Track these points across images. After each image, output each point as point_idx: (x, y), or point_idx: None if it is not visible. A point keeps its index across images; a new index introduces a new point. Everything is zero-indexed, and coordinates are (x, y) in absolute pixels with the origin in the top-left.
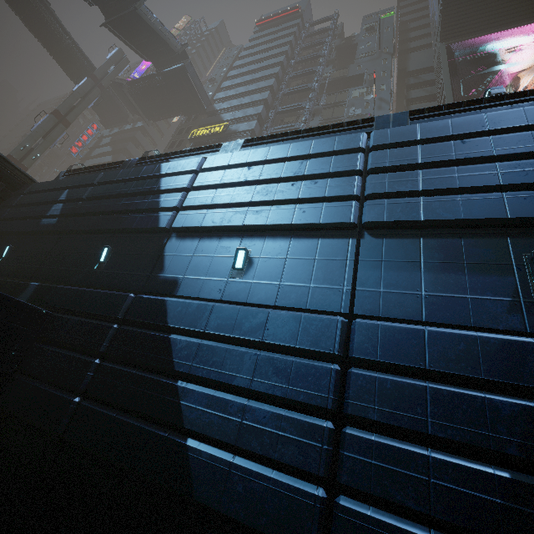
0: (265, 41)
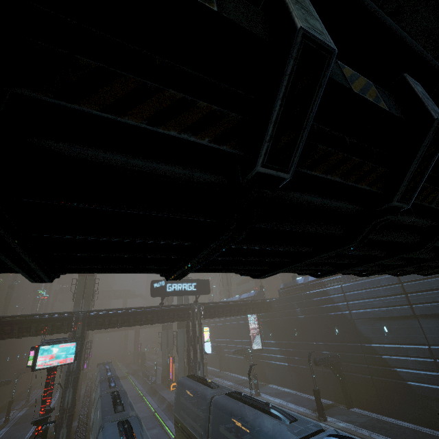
0: None
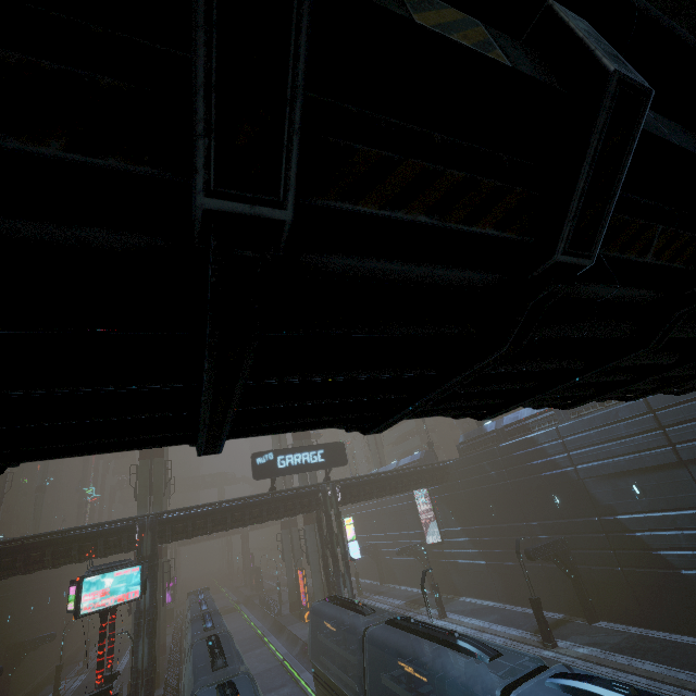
0: None
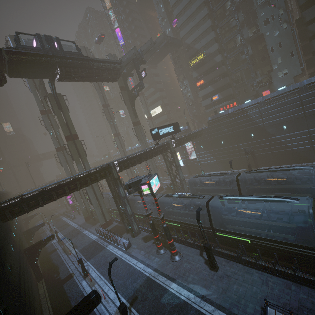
0: None
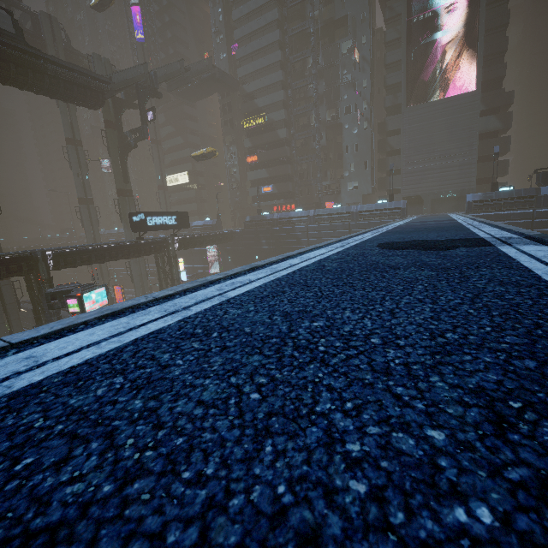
0: None
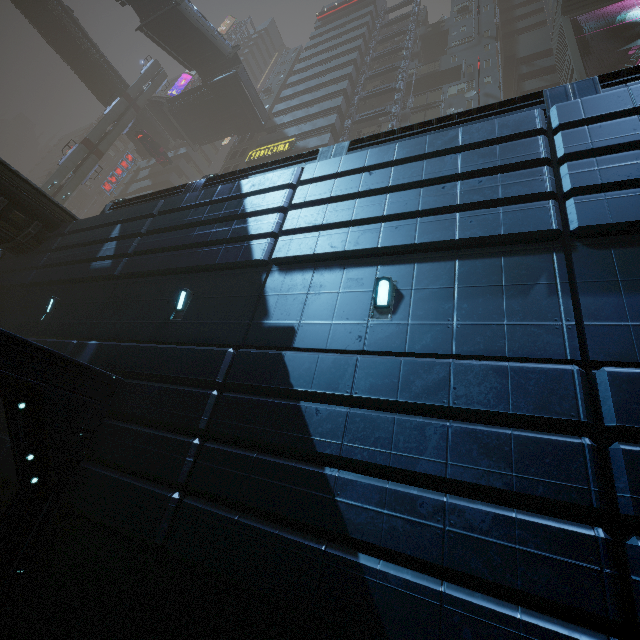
0: (331, 37)
